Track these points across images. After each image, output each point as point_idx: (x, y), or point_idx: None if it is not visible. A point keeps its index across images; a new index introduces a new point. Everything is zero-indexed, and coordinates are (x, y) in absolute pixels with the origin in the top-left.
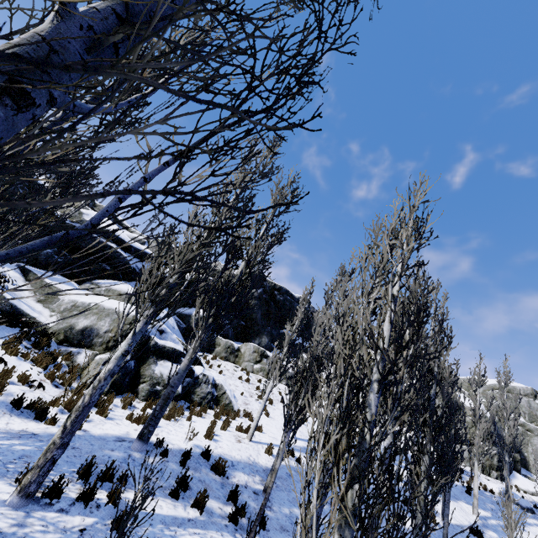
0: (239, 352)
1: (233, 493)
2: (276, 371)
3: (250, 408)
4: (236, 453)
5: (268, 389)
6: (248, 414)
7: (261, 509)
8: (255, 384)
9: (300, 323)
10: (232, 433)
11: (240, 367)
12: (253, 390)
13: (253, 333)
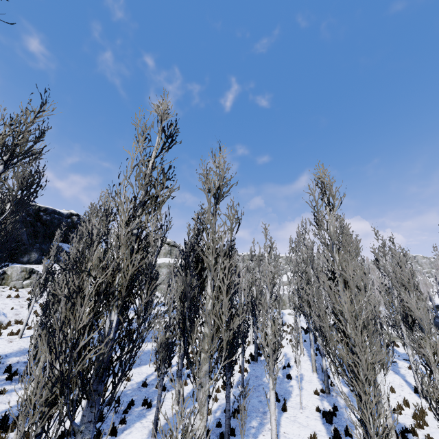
0: (5, 275)
1: (8, 369)
2: (38, 291)
3: (21, 316)
4: (9, 349)
5: (32, 304)
6: (19, 321)
7: (27, 367)
8: (25, 297)
9: (55, 256)
10: (4, 339)
11: (9, 287)
12: (24, 302)
13: (20, 252)
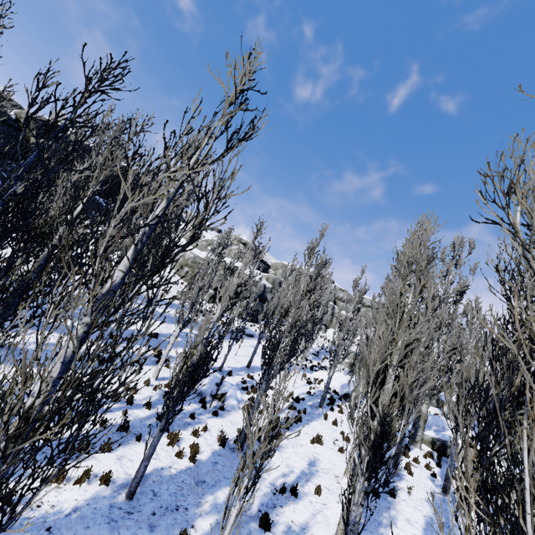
0: None
1: None
2: None
3: None
4: None
5: None
6: None
7: None
8: None
9: None
10: None
11: None
12: None
13: None
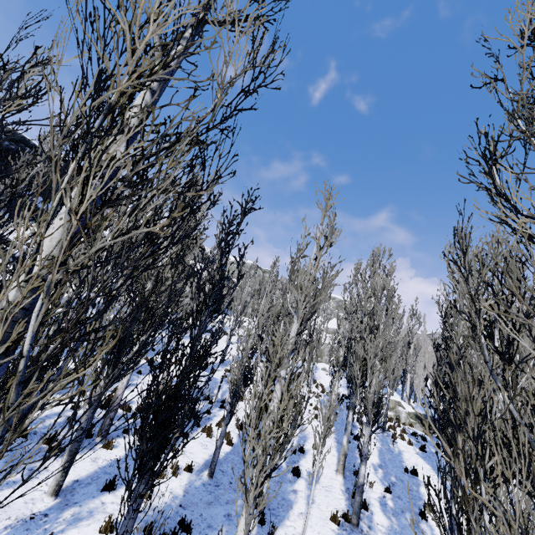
0: None
1: None
2: None
3: None
4: None
5: None
6: None
7: None
8: None
9: None
10: None
11: None
12: None
13: None
